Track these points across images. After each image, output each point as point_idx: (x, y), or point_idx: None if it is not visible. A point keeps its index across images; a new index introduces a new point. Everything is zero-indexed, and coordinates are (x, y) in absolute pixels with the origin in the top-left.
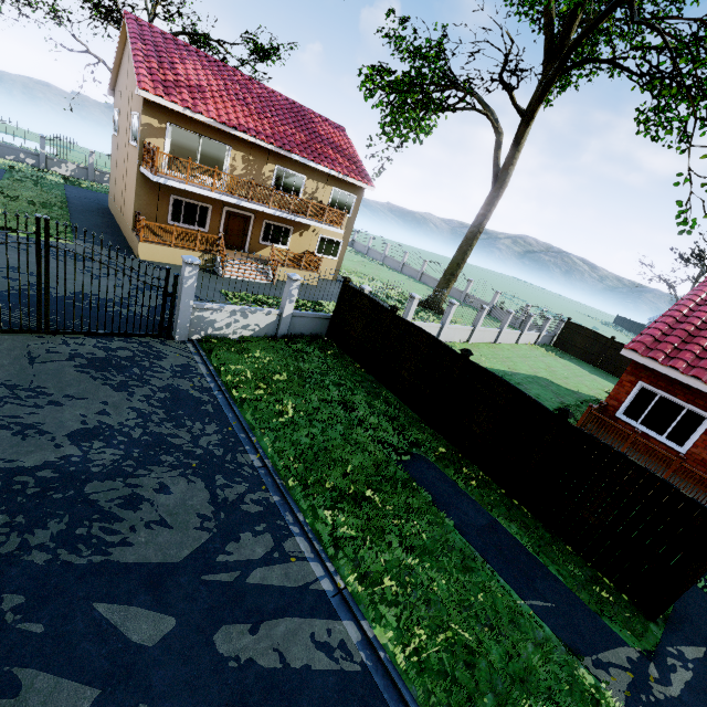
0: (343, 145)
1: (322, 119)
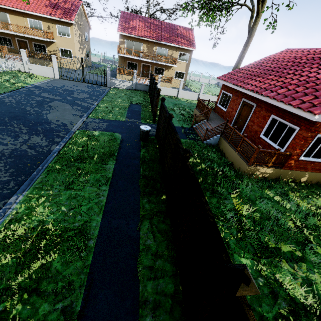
0: (187, 35)
1: (182, 28)
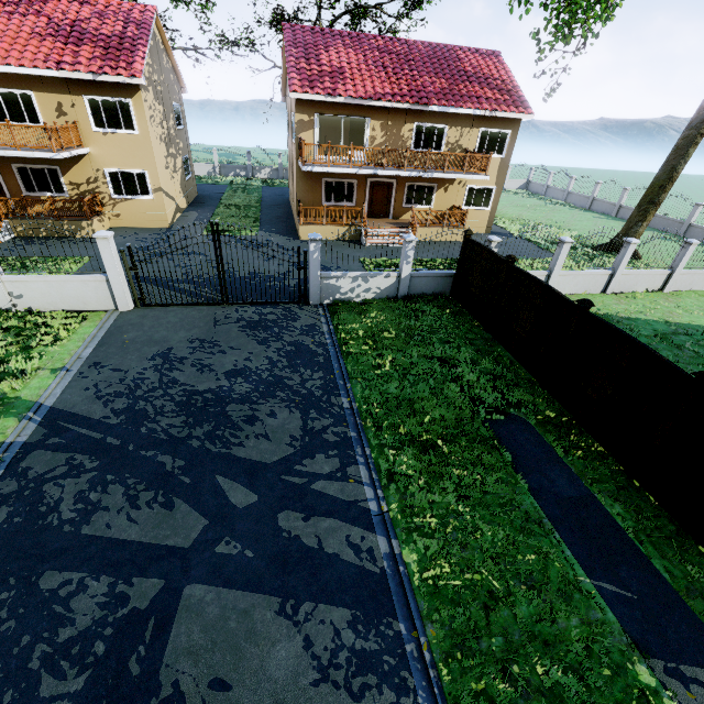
0: (494, 74)
1: (470, 52)
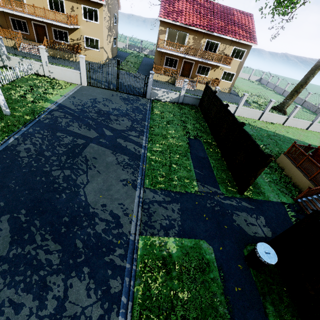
0: (246, 24)
1: (239, 12)
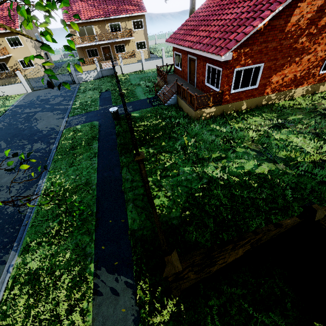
0: None
1: None
